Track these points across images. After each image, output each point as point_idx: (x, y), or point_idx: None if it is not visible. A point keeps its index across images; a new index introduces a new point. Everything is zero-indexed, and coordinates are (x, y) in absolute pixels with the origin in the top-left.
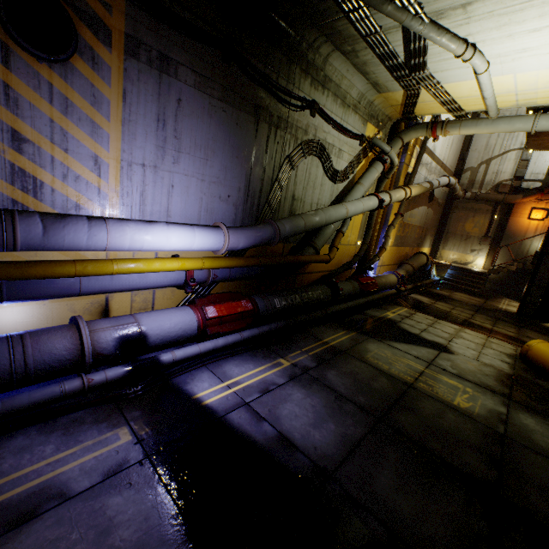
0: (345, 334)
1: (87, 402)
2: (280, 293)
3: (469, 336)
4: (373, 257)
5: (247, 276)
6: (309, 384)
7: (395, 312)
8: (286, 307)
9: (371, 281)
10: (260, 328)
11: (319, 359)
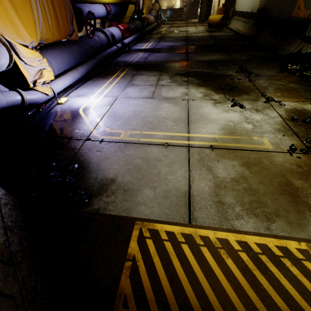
0: (157, 35)
1: (122, 52)
2: (129, 23)
3: (191, 28)
4: (142, 5)
5: (117, 13)
6: (164, 42)
7: (163, 29)
8: (134, 29)
9: (148, 18)
10: (135, 35)
11: (159, 39)
